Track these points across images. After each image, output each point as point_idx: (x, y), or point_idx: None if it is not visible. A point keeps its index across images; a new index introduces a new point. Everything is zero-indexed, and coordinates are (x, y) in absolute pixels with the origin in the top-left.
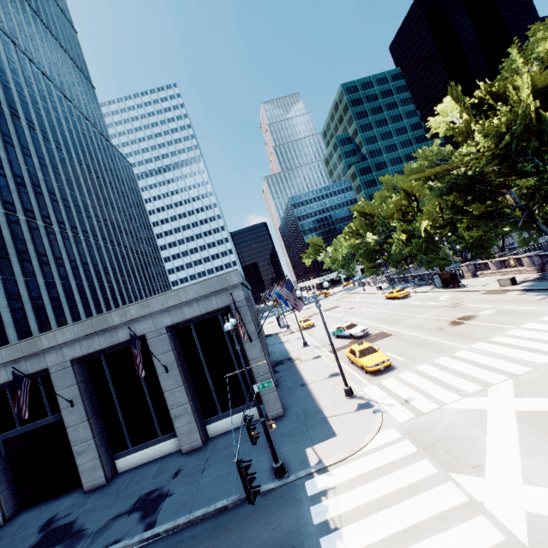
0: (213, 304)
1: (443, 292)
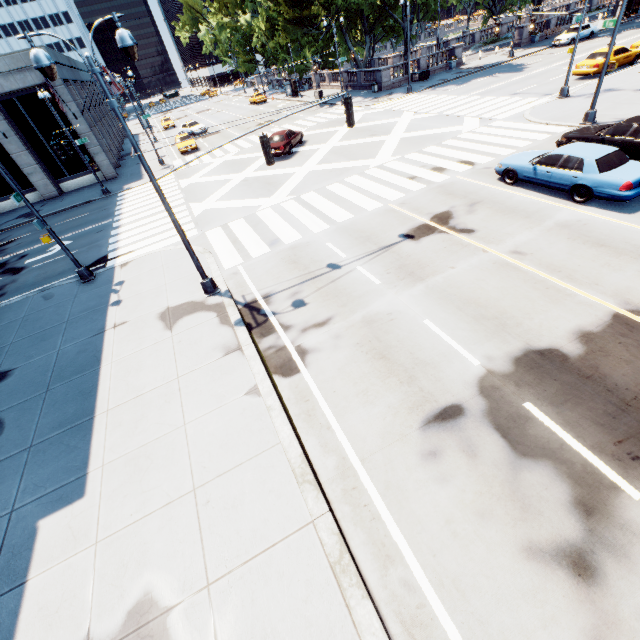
0: (30, 80)
1: (288, 101)
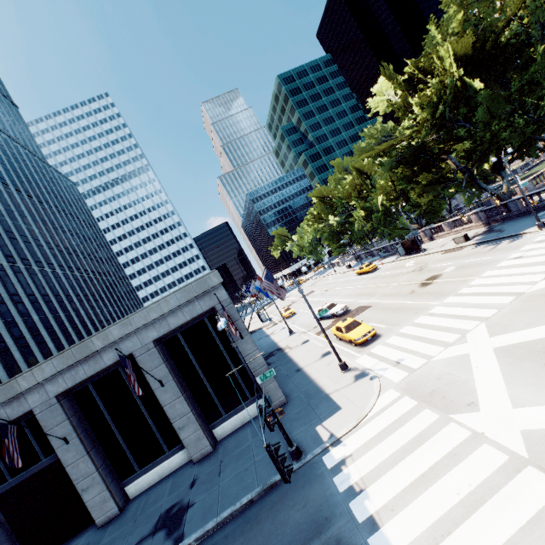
0: (197, 309)
1: (408, 259)
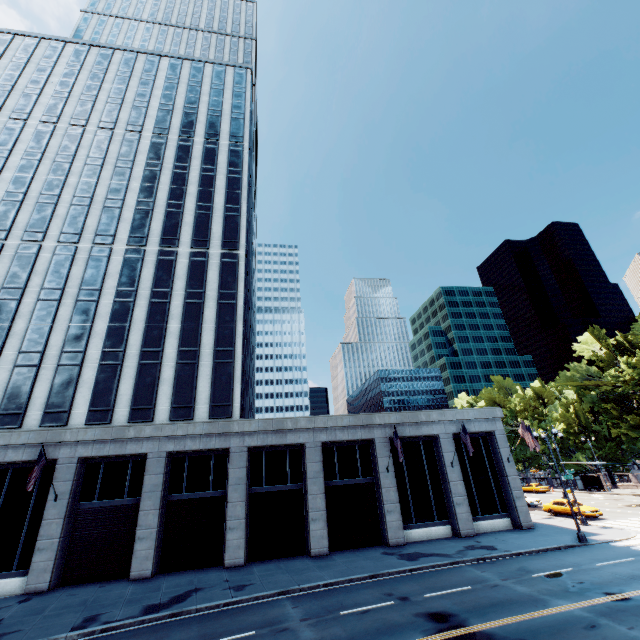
0: (483, 426)
1: (589, 493)
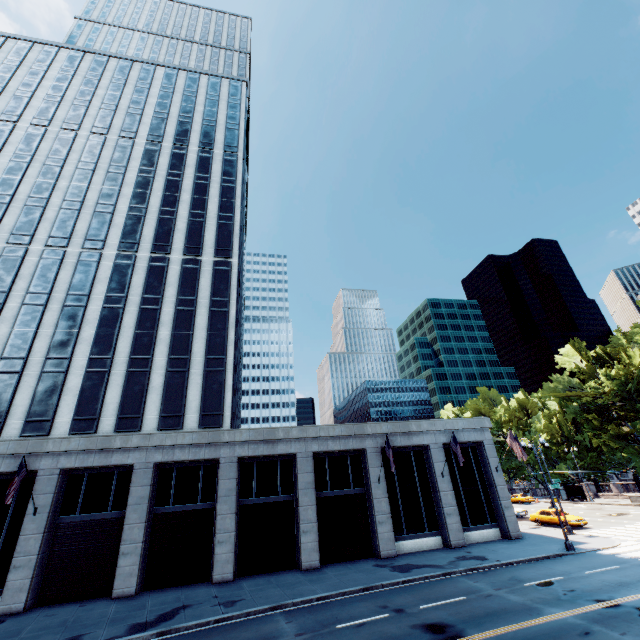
0: (472, 436)
1: (573, 503)
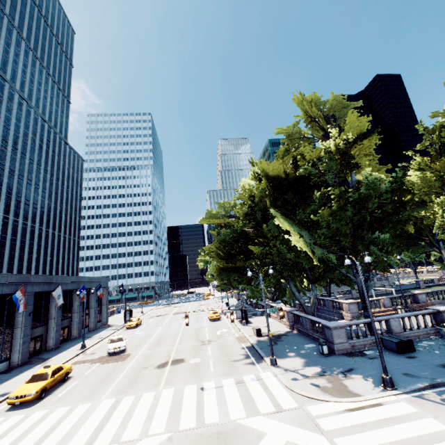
0: None
1: (234, 324)
